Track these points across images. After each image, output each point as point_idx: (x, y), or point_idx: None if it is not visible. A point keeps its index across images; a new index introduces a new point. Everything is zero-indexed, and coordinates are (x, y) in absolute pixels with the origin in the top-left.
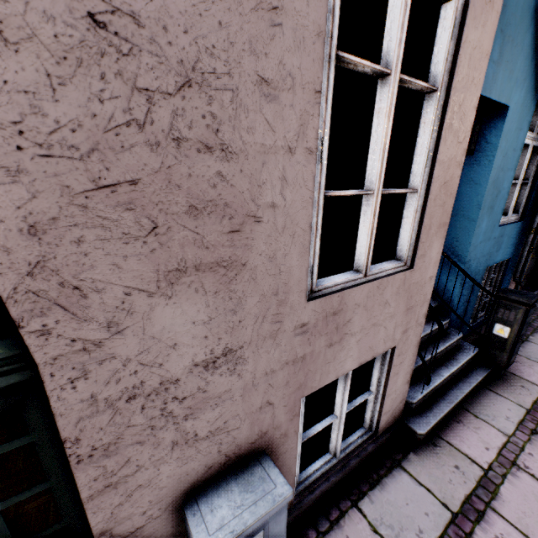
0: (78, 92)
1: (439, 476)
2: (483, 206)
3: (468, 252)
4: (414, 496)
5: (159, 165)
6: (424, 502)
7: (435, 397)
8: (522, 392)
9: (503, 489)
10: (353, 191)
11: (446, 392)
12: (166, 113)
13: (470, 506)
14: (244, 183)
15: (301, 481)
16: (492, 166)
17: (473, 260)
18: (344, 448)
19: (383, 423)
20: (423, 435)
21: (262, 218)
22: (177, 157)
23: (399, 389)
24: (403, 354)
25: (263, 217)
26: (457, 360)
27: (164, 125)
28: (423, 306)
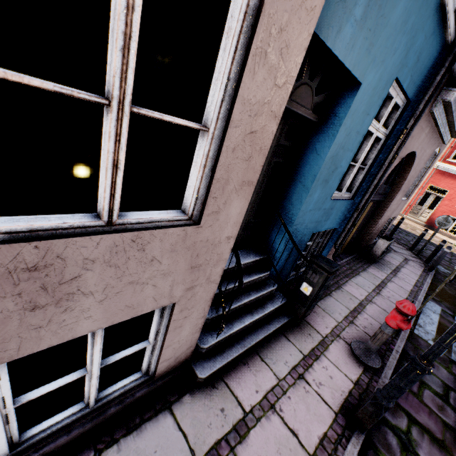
0: None
1: (202, 419)
2: (319, 177)
3: (297, 217)
4: (167, 442)
5: None
6: (174, 449)
7: (232, 341)
8: (307, 340)
9: (252, 433)
10: (53, 84)
11: (244, 337)
12: None
13: (215, 452)
14: None
15: (26, 439)
16: (334, 140)
17: (301, 224)
18: (106, 395)
19: (163, 368)
20: (203, 379)
21: None
22: None
23: (185, 339)
24: (188, 309)
25: None
26: (264, 308)
27: None
28: (218, 265)
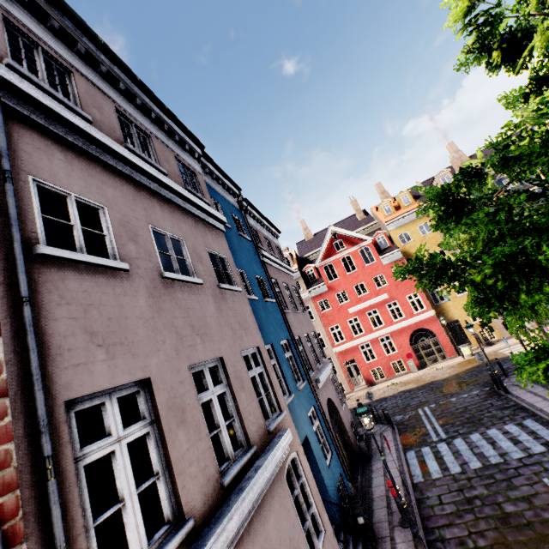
0: None
1: None
2: (321, 470)
3: (329, 492)
4: None
5: None
6: None
7: None
8: (386, 546)
9: None
10: (307, 526)
11: None
12: None
13: None
14: None
15: None
16: (314, 455)
17: (332, 493)
18: None
19: None
20: None
21: None
22: None
23: None
24: None
25: None
26: None
27: None
28: (335, 541)
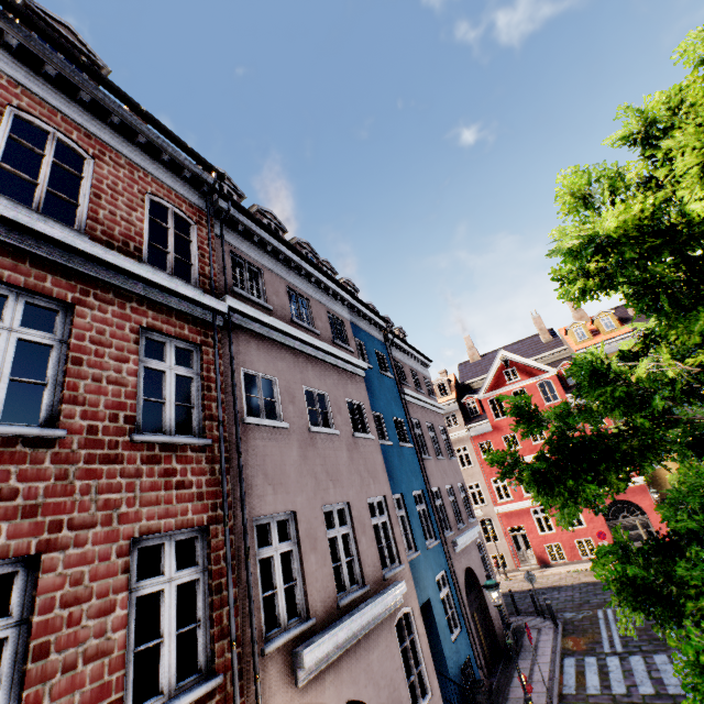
0: (385, 692)
1: None
2: (442, 640)
3: (448, 667)
4: None
5: (392, 699)
6: None
7: None
8: None
9: None
10: (411, 678)
11: None
12: (391, 687)
13: None
14: (399, 694)
15: None
16: (436, 622)
17: (452, 669)
18: None
19: None
20: None
21: (403, 701)
22: (393, 695)
23: None
24: None
25: (403, 700)
26: None
27: (391, 690)
28: None
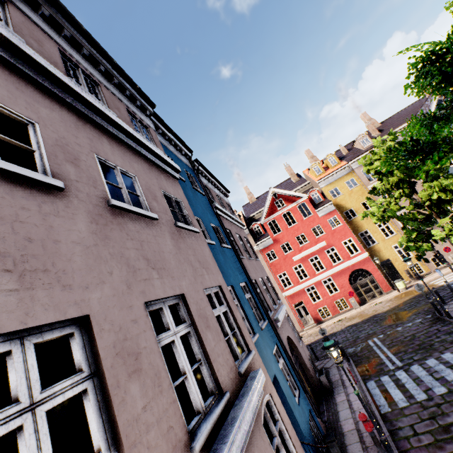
0: None
1: None
2: (293, 409)
3: (303, 433)
4: None
5: None
6: None
7: None
8: None
9: None
10: None
11: None
12: None
13: None
14: None
15: None
16: (284, 394)
17: (306, 433)
18: None
19: None
20: None
21: None
22: None
23: None
24: None
25: None
26: None
27: None
28: None
